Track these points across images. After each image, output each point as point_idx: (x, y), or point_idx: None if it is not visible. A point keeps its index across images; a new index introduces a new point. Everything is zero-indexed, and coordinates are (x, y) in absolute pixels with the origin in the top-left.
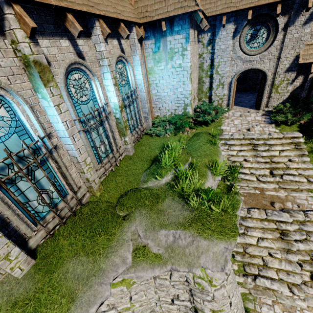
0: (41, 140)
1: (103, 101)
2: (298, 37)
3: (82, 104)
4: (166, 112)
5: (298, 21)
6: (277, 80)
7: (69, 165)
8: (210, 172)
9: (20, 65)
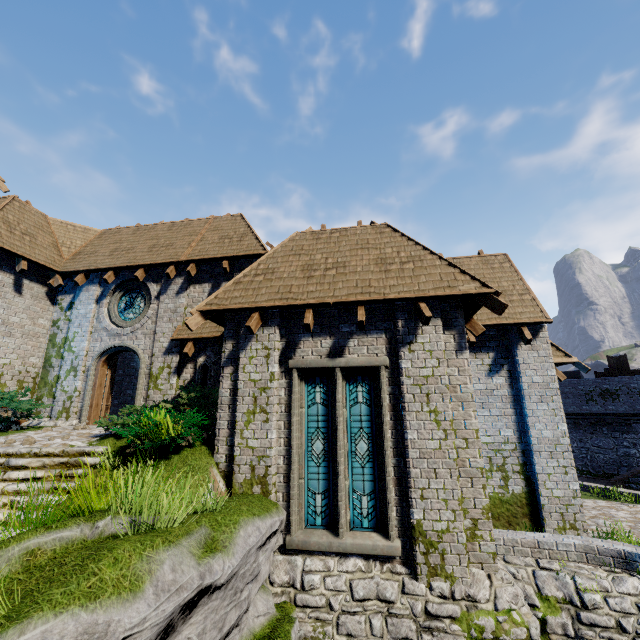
0: None
1: None
2: (173, 308)
3: None
4: None
5: (171, 290)
6: (155, 367)
7: None
8: None
9: None
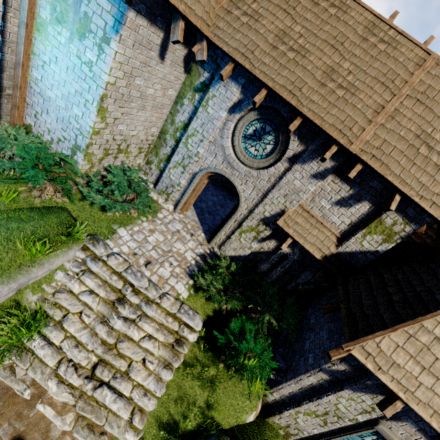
0: None
1: None
2: (297, 186)
3: None
4: (45, 131)
5: (309, 166)
6: (247, 222)
7: None
8: None
9: None
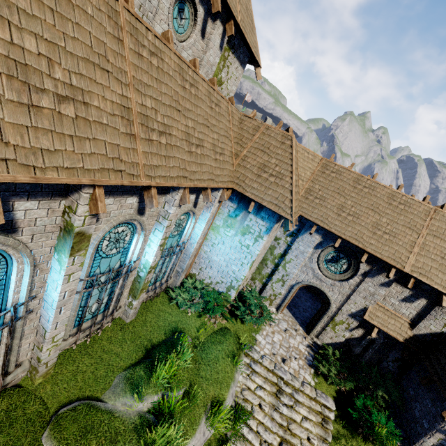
0: (14, 311)
1: (135, 256)
2: (372, 291)
3: (105, 258)
4: (206, 277)
5: (377, 278)
6: (338, 317)
7: (29, 332)
8: (206, 417)
9: (60, 223)
